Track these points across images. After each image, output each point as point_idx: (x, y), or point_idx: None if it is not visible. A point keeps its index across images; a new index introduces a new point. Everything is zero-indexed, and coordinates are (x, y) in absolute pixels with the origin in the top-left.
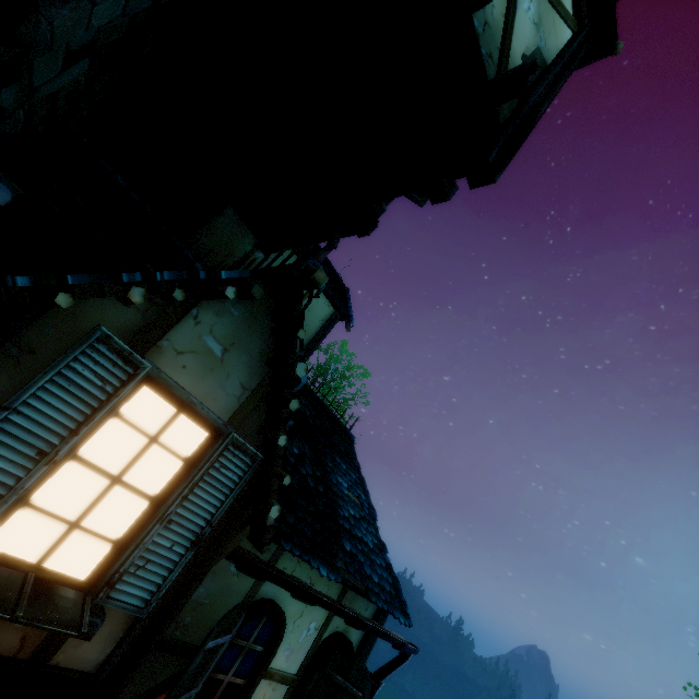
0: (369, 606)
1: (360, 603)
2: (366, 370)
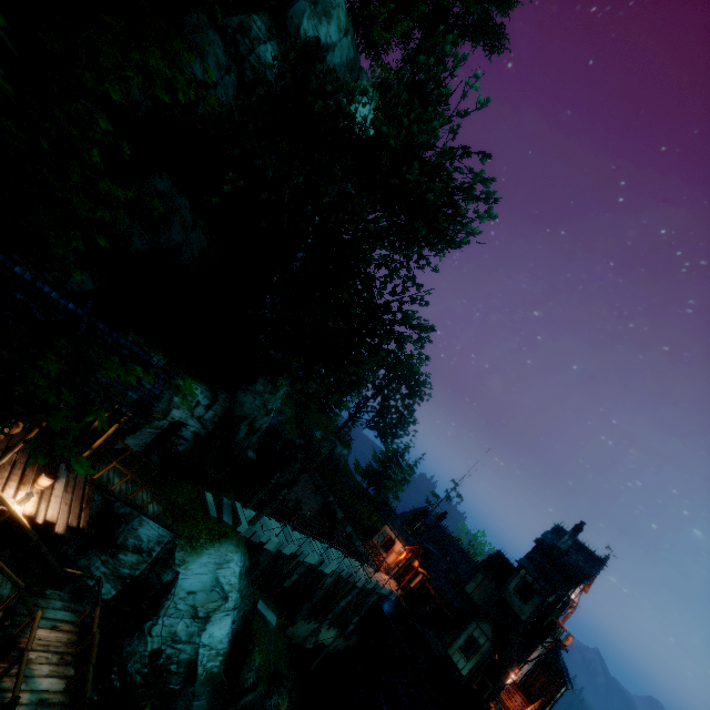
0: None
1: None
2: (493, 550)
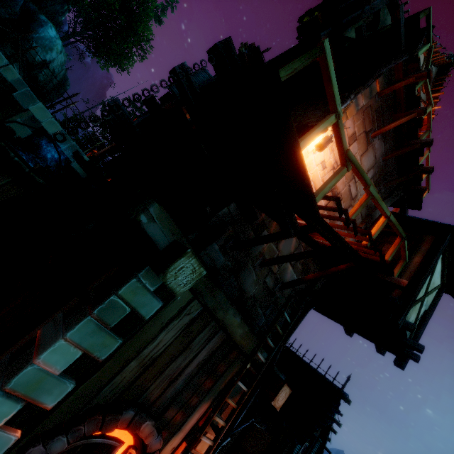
0: None
1: None
2: None
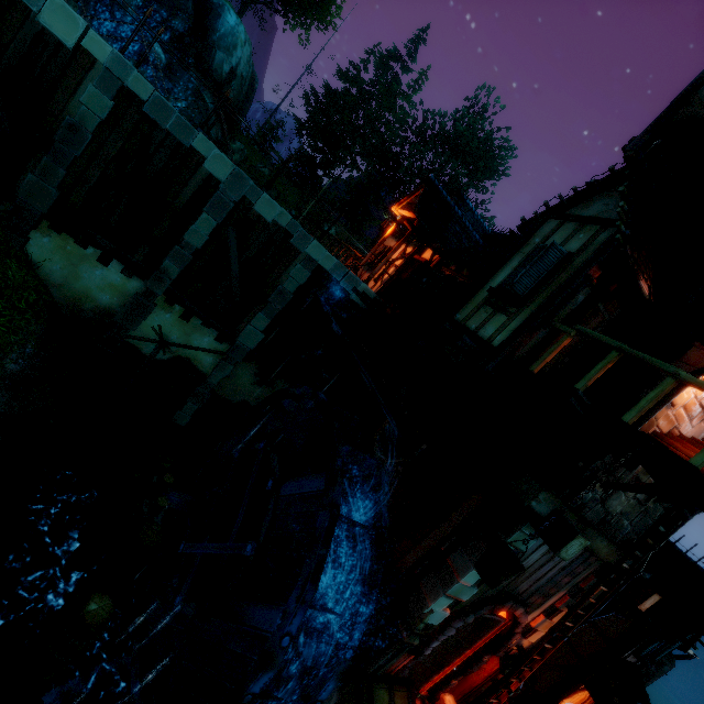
0: None
1: None
2: None
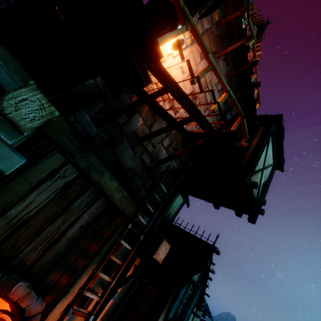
0: (201, 313)
1: (199, 312)
2: None
